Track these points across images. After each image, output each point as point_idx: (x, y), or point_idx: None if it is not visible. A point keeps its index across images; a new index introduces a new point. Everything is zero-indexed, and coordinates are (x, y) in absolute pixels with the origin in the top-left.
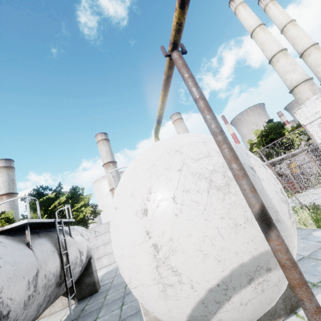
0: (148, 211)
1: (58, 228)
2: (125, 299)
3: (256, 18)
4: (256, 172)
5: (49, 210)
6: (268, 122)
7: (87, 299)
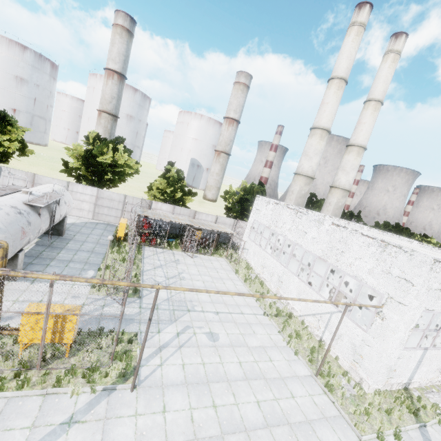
0: None
1: None
2: None
3: (349, 65)
4: None
5: None
6: (260, 183)
7: None
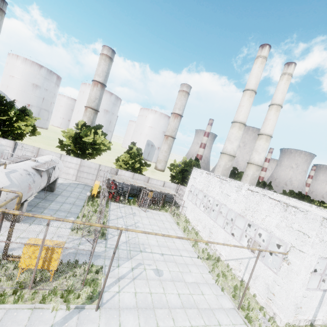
0: None
1: None
2: None
3: (257, 82)
4: None
5: None
6: (196, 159)
7: None
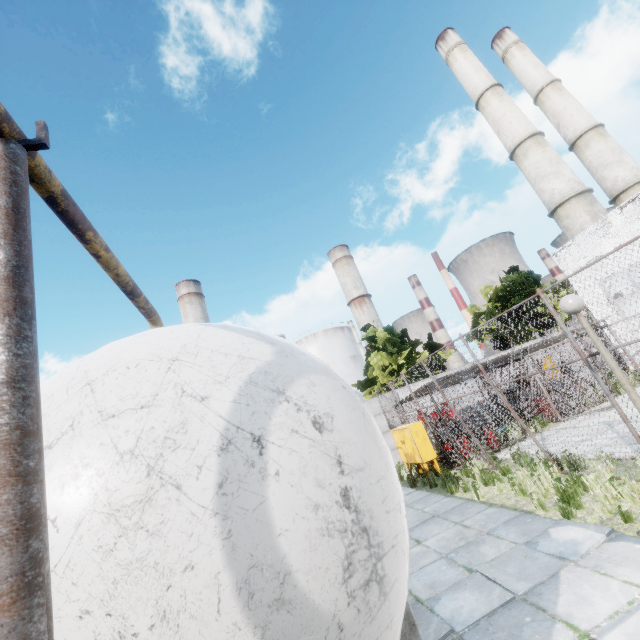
0: None
1: None
2: None
3: (486, 73)
4: (267, 451)
5: None
6: (508, 272)
7: None
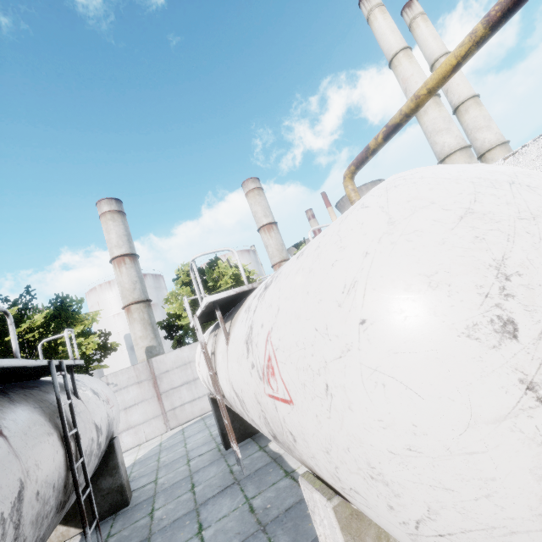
0: (517, 325)
1: (46, 381)
2: (202, 515)
3: (400, 36)
4: None
5: (5, 343)
6: None
7: (105, 522)
